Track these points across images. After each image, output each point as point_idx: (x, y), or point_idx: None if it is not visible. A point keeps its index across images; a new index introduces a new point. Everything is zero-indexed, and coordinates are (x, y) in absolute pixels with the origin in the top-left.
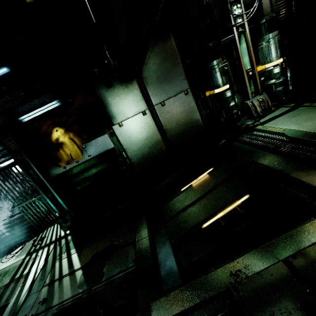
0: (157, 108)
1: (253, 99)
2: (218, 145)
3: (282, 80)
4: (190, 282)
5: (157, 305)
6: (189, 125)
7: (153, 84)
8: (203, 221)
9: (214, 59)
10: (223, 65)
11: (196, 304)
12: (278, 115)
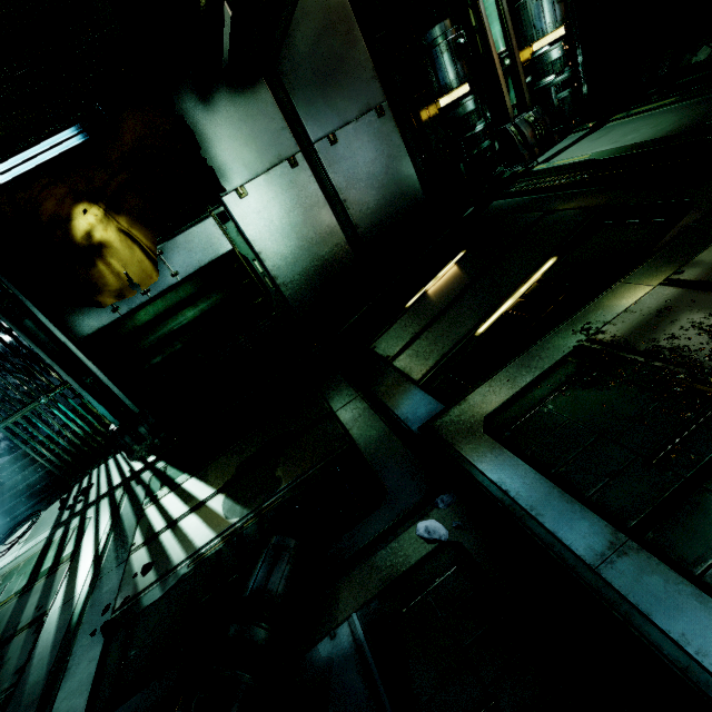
0: (321, 151)
1: (516, 121)
2: (462, 219)
3: (568, 75)
4: (500, 371)
5: (445, 420)
6: (393, 189)
7: (306, 89)
8: (475, 326)
9: (435, 23)
10: (456, 35)
11: (525, 387)
12: (568, 145)
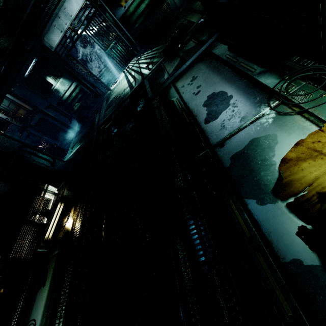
0: None
1: None
2: None
3: None
4: None
5: None
6: None
7: None
8: None
9: None
10: None
11: None
12: None
